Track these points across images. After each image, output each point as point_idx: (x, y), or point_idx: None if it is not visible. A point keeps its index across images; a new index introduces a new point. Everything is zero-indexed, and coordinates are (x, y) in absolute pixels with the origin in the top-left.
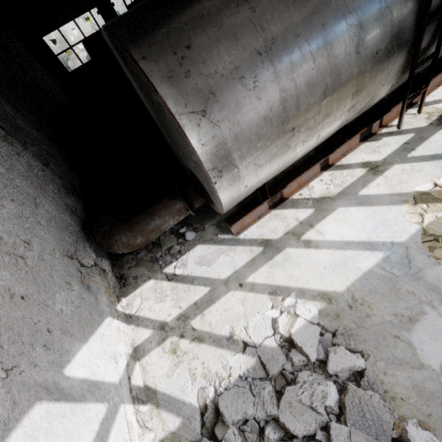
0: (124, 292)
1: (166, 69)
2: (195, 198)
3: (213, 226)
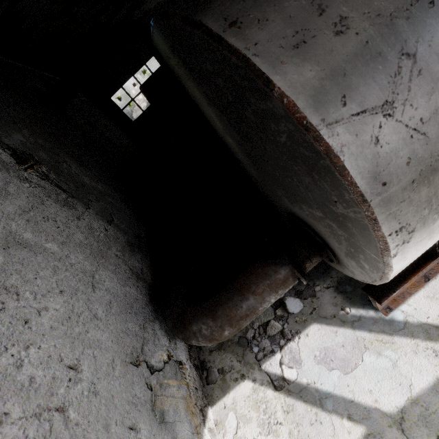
0: (209, 395)
1: (288, 29)
2: (307, 258)
3: (331, 291)
